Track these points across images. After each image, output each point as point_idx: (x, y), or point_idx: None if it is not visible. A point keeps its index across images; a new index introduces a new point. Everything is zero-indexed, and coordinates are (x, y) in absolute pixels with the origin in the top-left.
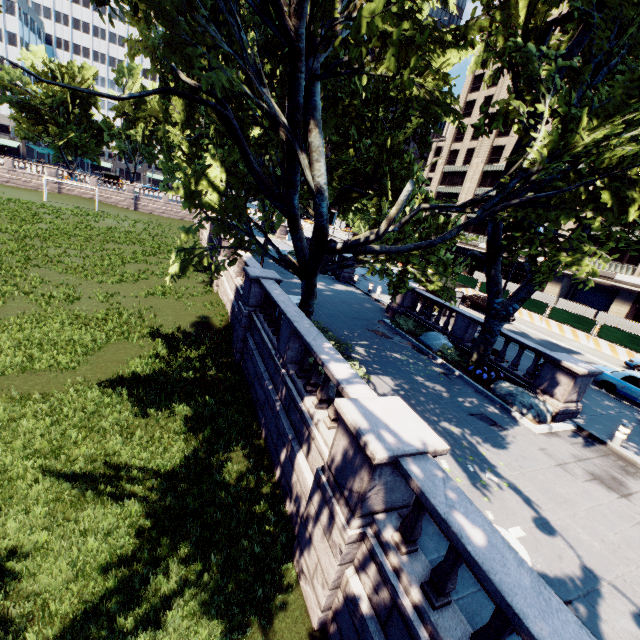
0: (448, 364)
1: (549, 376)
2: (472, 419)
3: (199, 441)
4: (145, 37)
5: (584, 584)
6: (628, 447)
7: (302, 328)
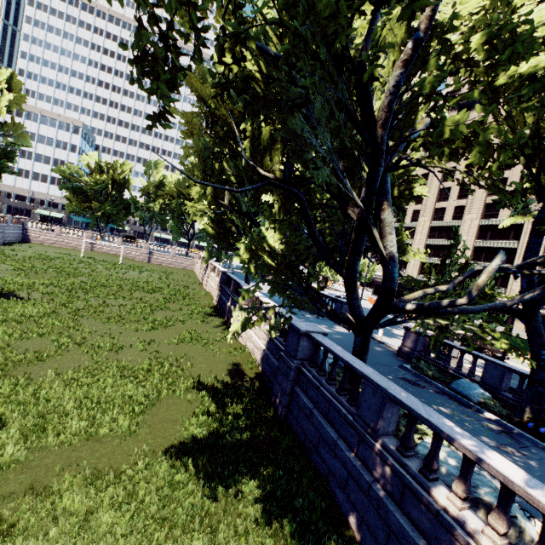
0: (500, 419)
1: None
2: None
3: (285, 536)
4: (200, 145)
5: None
6: None
7: (402, 398)
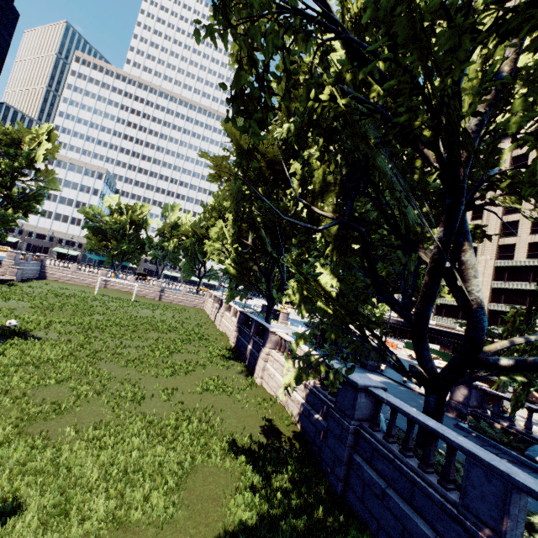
0: None
1: None
2: None
3: None
4: (232, 187)
5: None
6: None
7: None
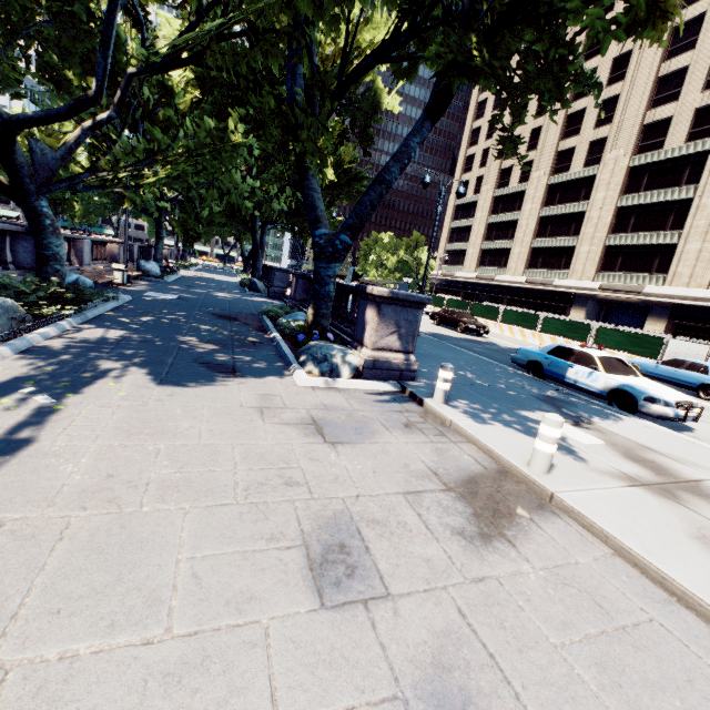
0: (278, 336)
1: (362, 316)
2: (192, 365)
3: None
4: None
5: None
6: (460, 406)
7: None
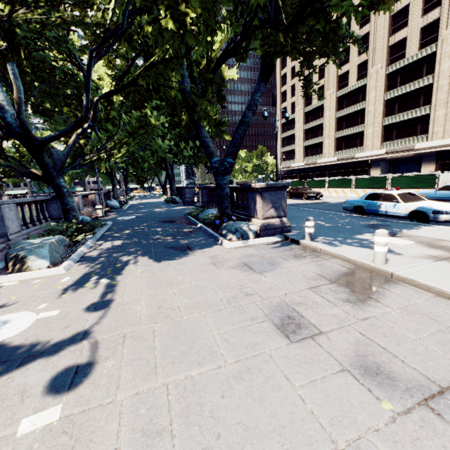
0: (202, 225)
1: (251, 202)
2: (166, 250)
3: None
4: None
5: (51, 346)
6: (322, 240)
7: None
